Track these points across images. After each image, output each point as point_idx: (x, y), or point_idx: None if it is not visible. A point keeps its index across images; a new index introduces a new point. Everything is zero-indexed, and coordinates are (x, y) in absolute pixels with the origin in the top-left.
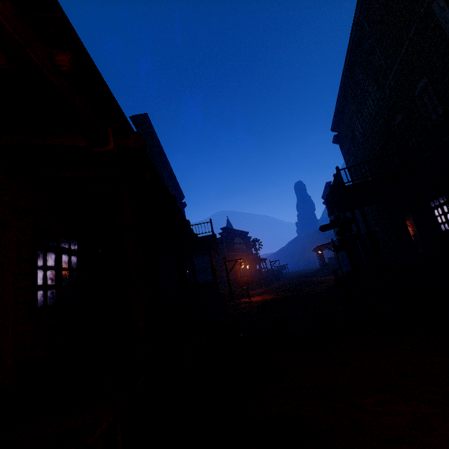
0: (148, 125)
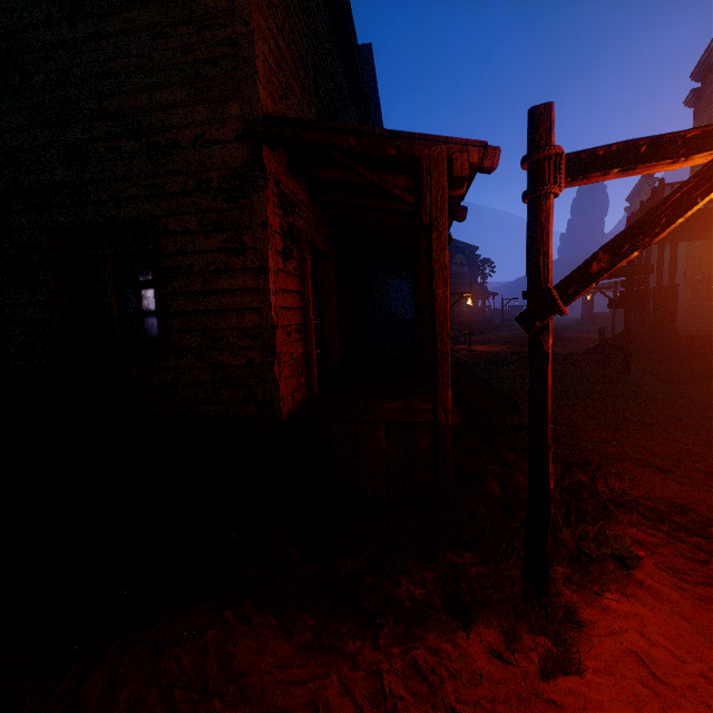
0: (371, 67)
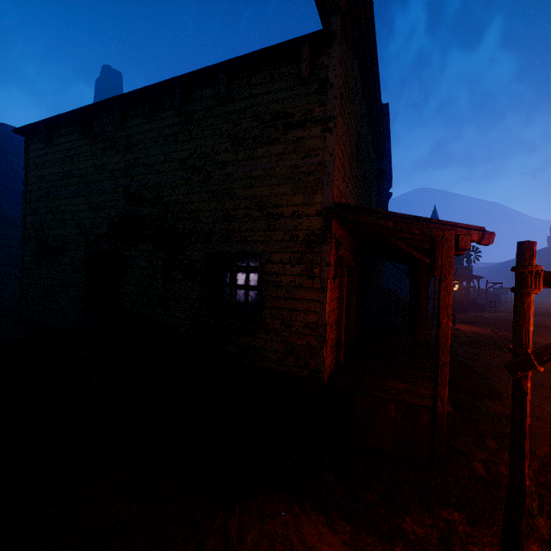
0: (387, 118)
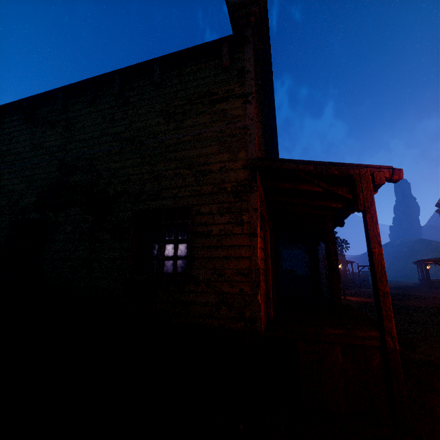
0: None
